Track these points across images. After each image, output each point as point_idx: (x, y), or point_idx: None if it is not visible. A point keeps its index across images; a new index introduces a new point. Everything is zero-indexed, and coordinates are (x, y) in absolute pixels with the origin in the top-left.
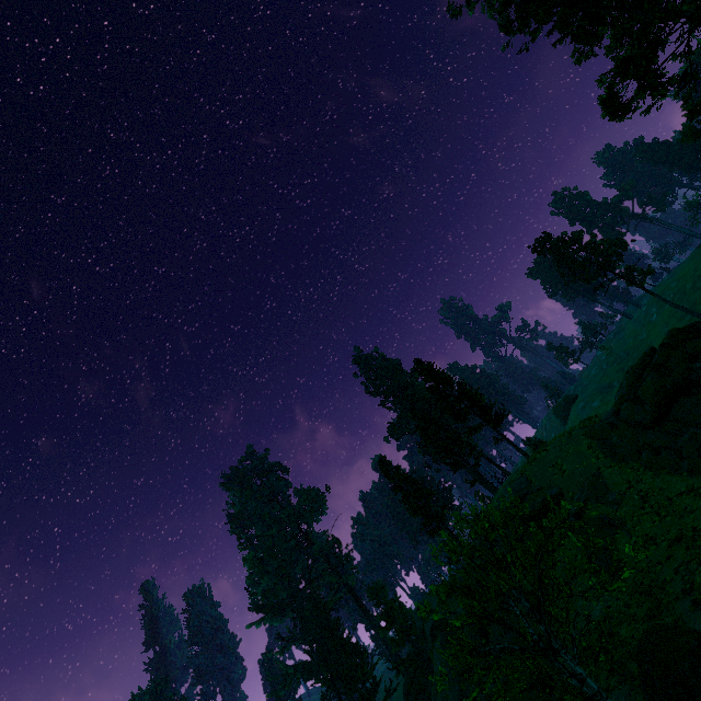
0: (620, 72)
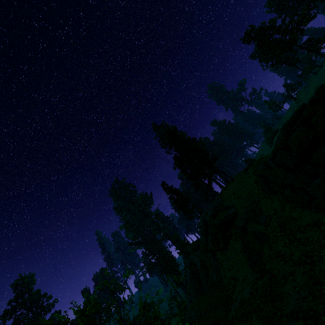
0: None
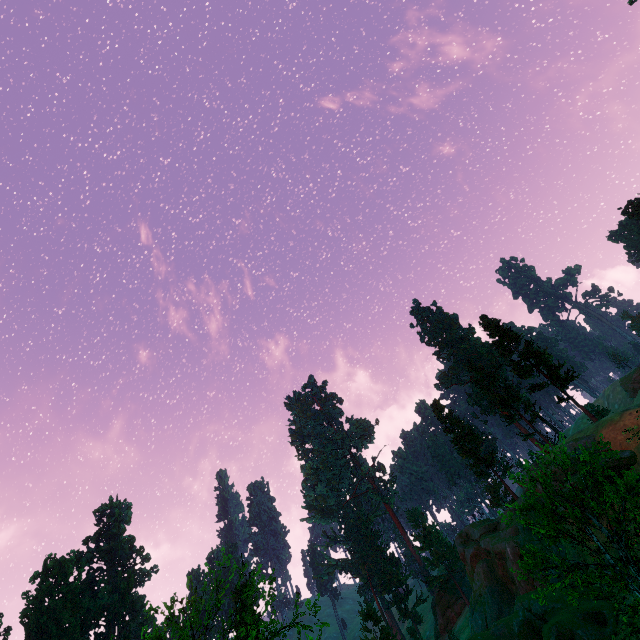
0: None
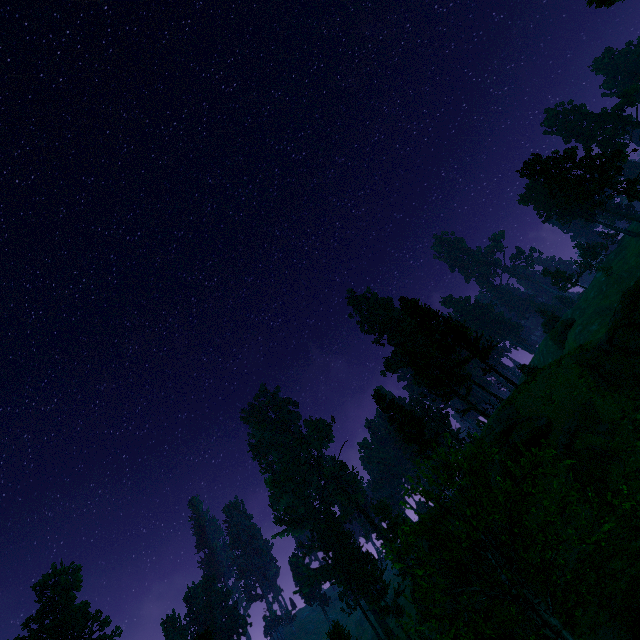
0: None
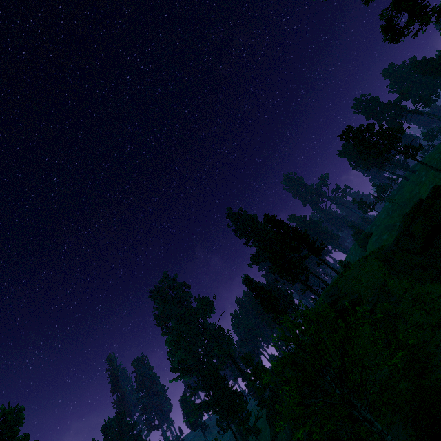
0: (395, 7)
